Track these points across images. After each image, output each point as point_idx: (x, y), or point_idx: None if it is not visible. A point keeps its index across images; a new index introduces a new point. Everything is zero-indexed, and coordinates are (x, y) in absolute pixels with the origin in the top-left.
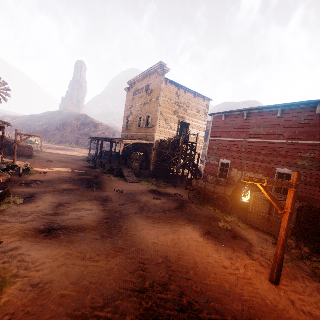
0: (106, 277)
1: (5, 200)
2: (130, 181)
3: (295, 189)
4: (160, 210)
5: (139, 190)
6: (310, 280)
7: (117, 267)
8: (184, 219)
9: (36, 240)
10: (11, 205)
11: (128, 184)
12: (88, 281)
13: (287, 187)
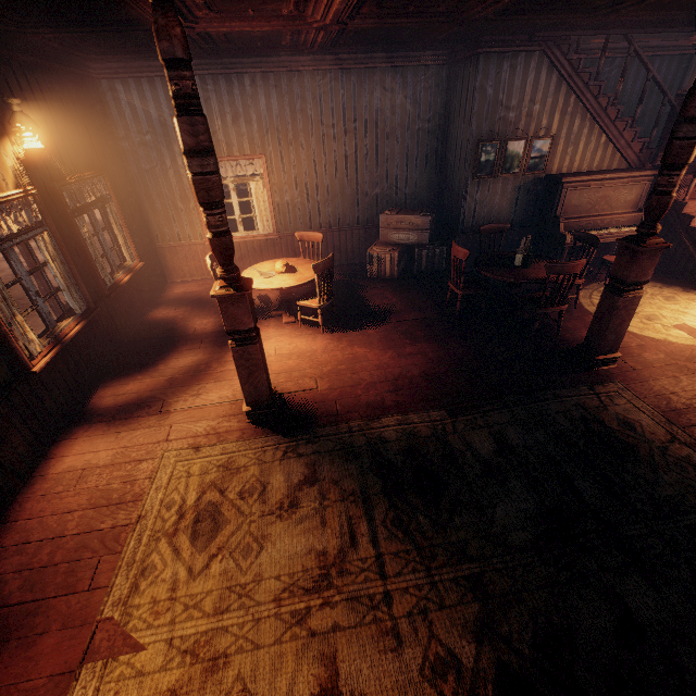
0: None
1: None
2: None
3: None
4: None
5: None
6: None
7: None
8: None
9: None
10: None
11: None
12: None
13: None
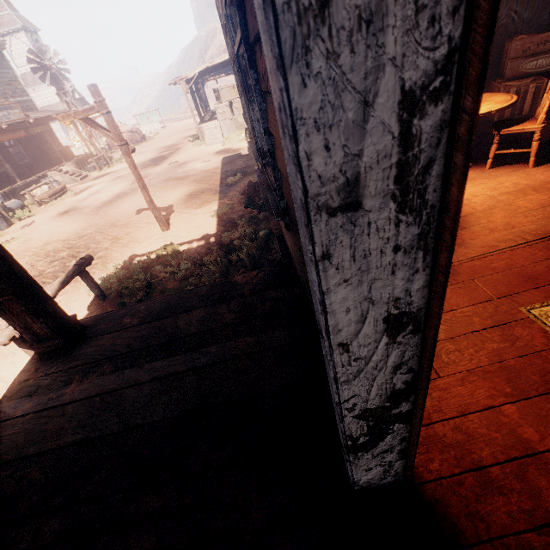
0: (59, 235)
1: (62, 196)
2: (209, 143)
3: (100, 112)
4: (182, 177)
5: (203, 155)
6: (211, 225)
7: (71, 229)
8: (193, 182)
9: (51, 219)
10: (64, 199)
11: (203, 149)
12: (47, 237)
13: (93, 113)
